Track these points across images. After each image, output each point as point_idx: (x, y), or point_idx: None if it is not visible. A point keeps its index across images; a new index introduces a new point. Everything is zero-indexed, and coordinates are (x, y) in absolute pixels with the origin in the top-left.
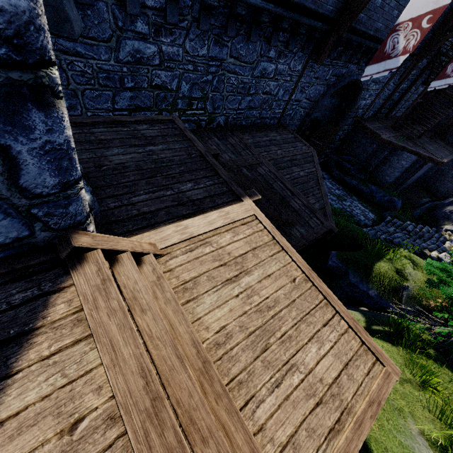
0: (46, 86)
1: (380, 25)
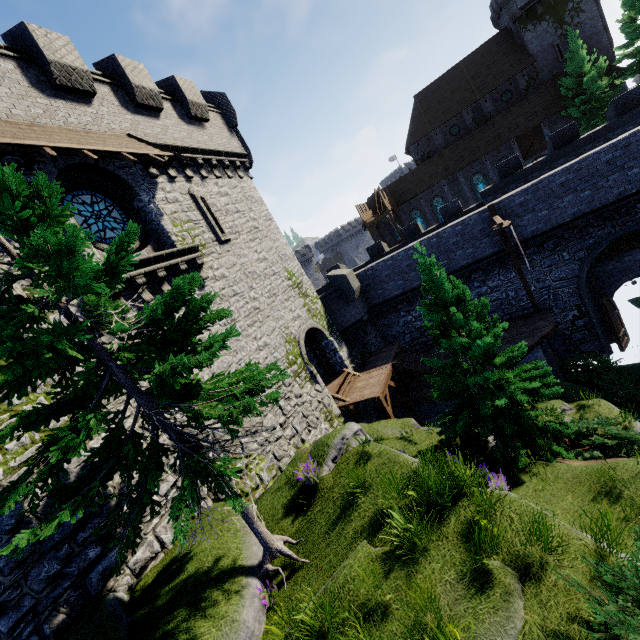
0: (337, 351)
1: (574, 210)
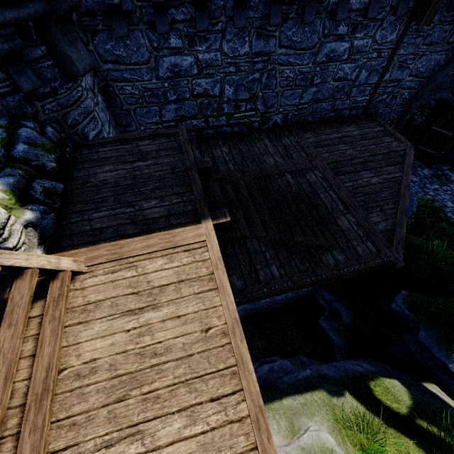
0: None
1: None
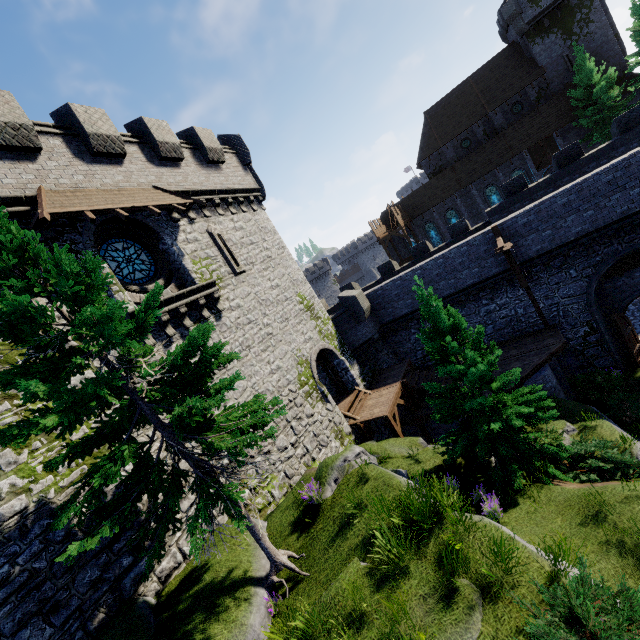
0: (348, 370)
1: (578, 229)
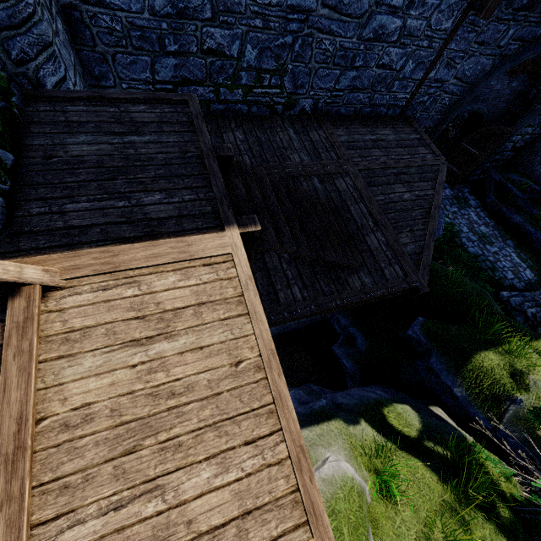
0: None
1: None
